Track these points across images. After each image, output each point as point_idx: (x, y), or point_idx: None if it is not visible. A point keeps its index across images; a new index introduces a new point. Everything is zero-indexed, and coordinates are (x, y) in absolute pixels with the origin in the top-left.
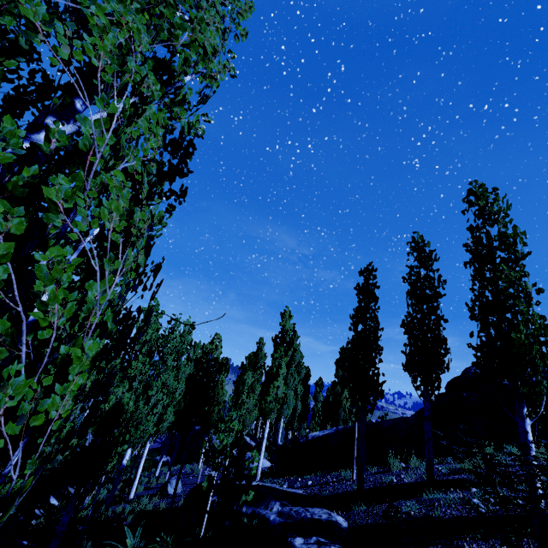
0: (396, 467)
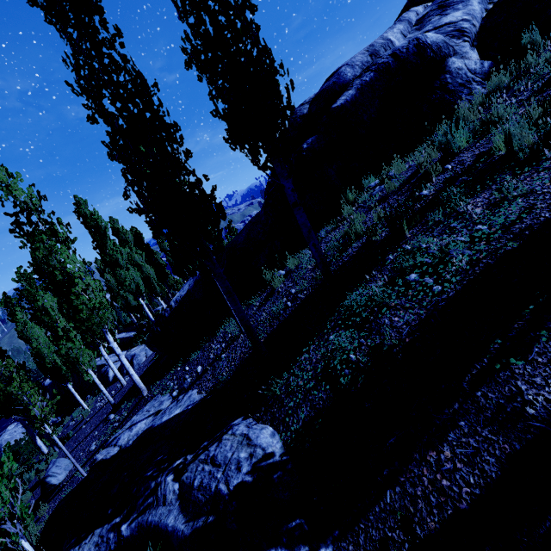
0: (278, 283)
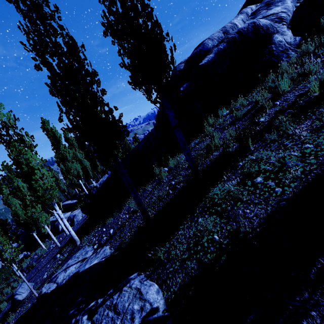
0: (163, 176)
